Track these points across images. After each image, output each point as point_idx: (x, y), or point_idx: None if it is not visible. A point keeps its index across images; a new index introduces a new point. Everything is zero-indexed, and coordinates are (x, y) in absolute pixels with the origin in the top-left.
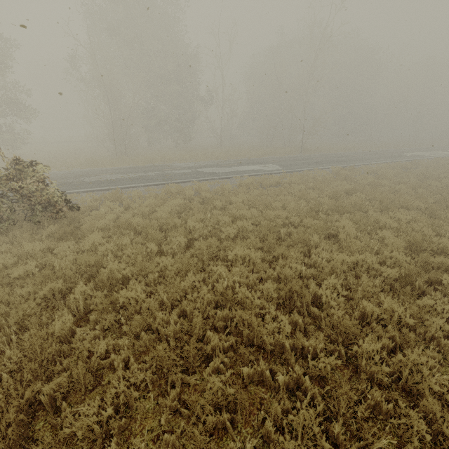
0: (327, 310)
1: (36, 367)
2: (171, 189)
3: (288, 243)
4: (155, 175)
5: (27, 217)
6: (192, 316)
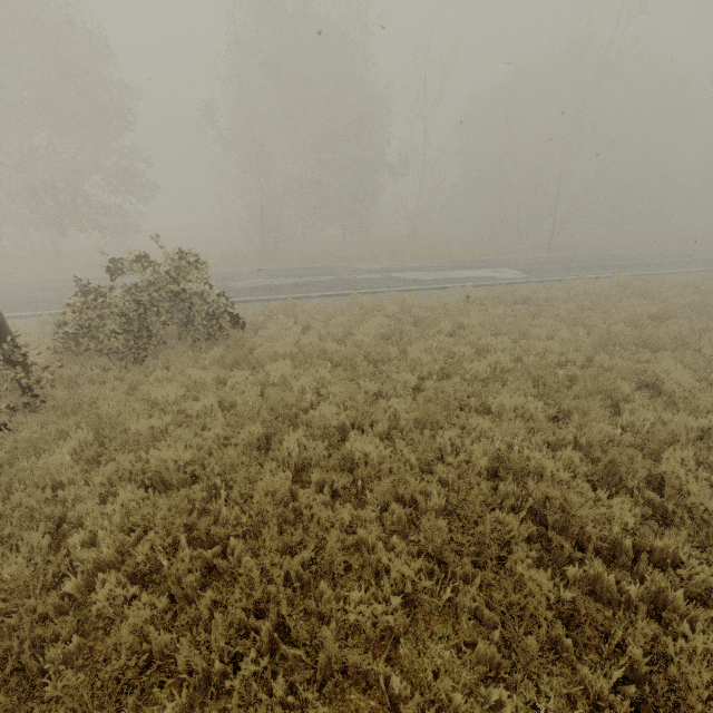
0: (675, 498)
1: (274, 533)
2: (364, 302)
3: (576, 393)
4: (329, 281)
5: (174, 335)
6: (455, 489)
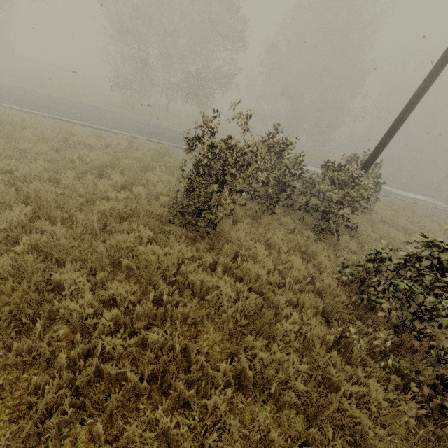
0: None
1: None
2: (400, 203)
3: None
4: None
5: None
6: None
